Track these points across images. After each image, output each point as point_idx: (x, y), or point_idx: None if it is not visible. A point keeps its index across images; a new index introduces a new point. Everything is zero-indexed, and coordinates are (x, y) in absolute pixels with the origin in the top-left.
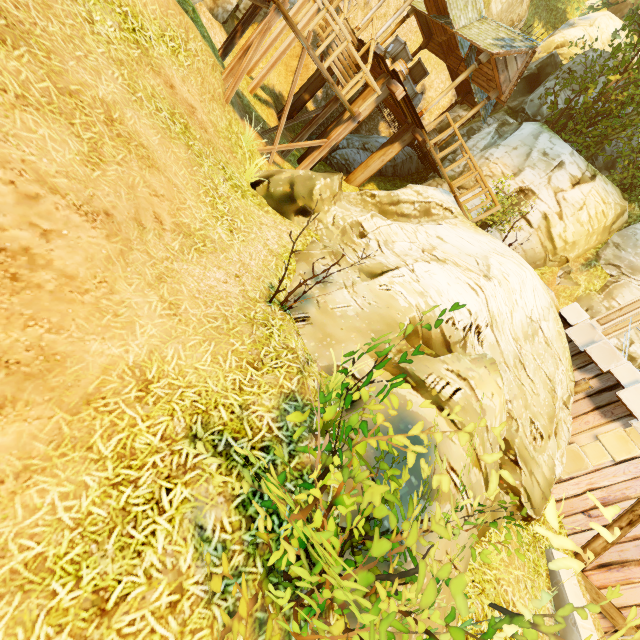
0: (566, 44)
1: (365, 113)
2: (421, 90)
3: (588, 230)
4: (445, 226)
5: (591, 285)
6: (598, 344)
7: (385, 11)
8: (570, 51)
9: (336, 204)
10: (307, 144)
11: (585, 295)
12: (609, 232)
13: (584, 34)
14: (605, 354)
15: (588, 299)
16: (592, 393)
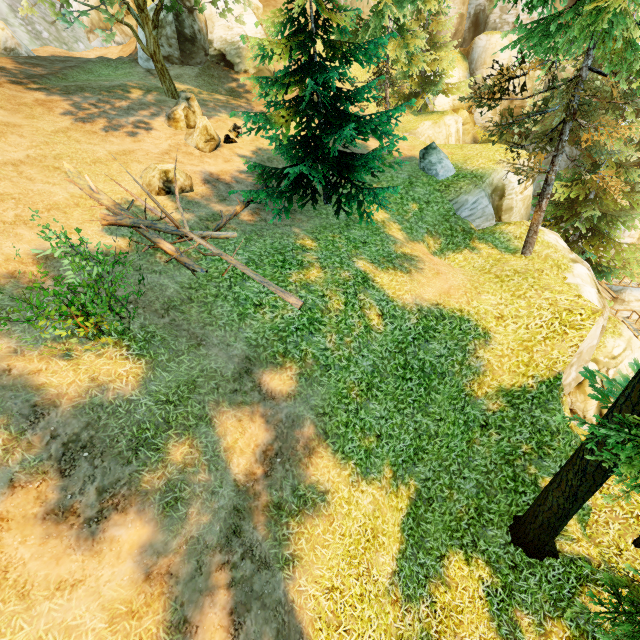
0: None
1: None
2: None
3: None
4: None
5: None
6: None
7: None
8: (463, 118)
9: None
10: None
11: None
12: None
13: None
14: None
15: None
16: None
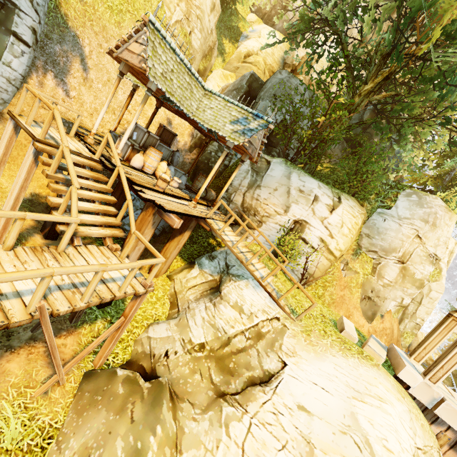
0: (250, 53)
1: (146, 239)
2: (168, 123)
3: (351, 237)
4: (290, 366)
5: (365, 270)
6: (442, 406)
7: (107, 77)
8: (256, 59)
9: (182, 448)
10: (101, 339)
11: (365, 280)
12: (360, 228)
13: (282, 80)
14: (452, 415)
15: (369, 283)
16: (453, 444)
